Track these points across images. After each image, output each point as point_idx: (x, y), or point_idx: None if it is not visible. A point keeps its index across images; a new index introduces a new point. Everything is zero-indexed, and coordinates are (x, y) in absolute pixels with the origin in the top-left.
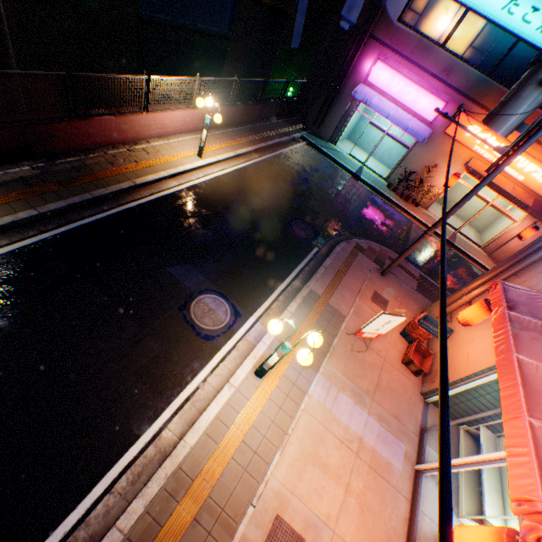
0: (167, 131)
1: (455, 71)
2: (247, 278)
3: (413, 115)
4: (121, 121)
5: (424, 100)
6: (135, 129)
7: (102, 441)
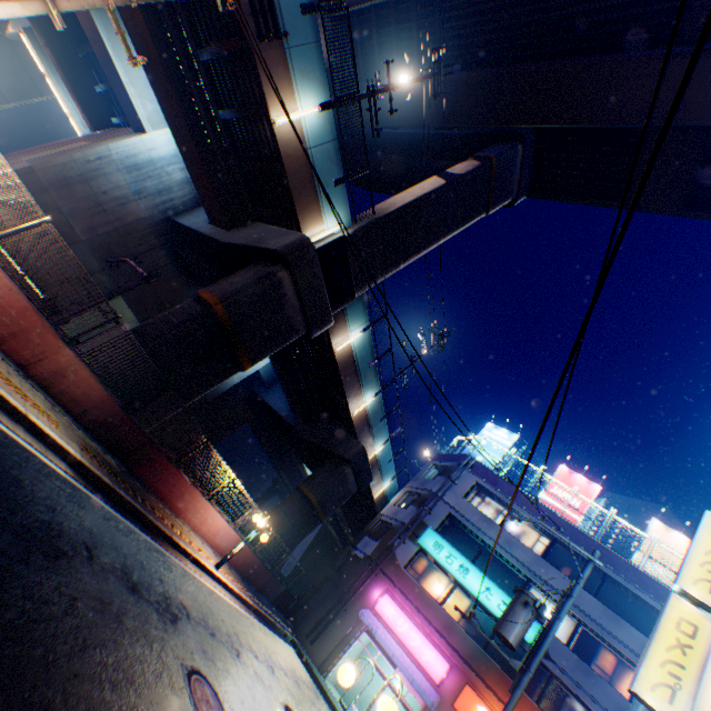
0: (202, 527)
1: (454, 630)
2: (245, 710)
3: (418, 667)
4: (192, 489)
5: (429, 651)
6: (190, 503)
7: (89, 708)
